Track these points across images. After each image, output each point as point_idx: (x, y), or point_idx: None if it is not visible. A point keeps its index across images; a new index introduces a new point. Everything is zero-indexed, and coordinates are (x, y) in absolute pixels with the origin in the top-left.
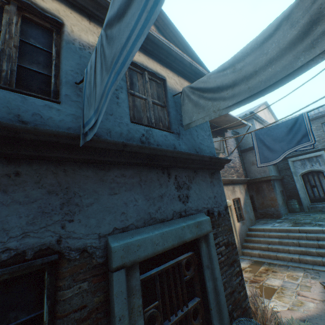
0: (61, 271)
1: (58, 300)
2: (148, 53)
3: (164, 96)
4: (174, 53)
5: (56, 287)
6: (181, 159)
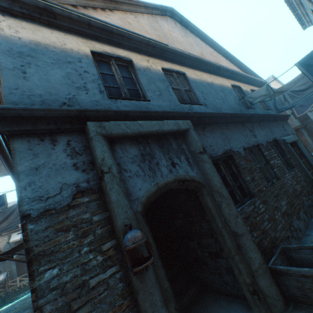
0: (279, 143)
1: (281, 148)
2: (249, 84)
3: None
4: (256, 80)
5: (279, 147)
6: (279, 117)
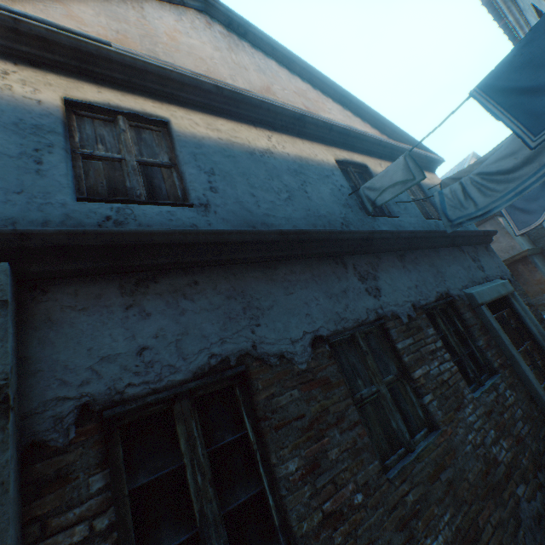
0: (457, 305)
1: (464, 320)
2: None
3: (421, 192)
4: (414, 153)
5: (457, 315)
6: (466, 238)
